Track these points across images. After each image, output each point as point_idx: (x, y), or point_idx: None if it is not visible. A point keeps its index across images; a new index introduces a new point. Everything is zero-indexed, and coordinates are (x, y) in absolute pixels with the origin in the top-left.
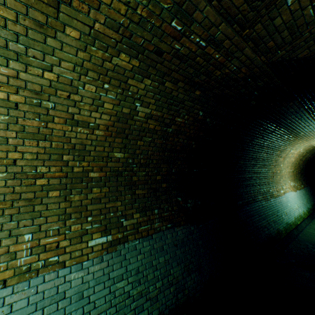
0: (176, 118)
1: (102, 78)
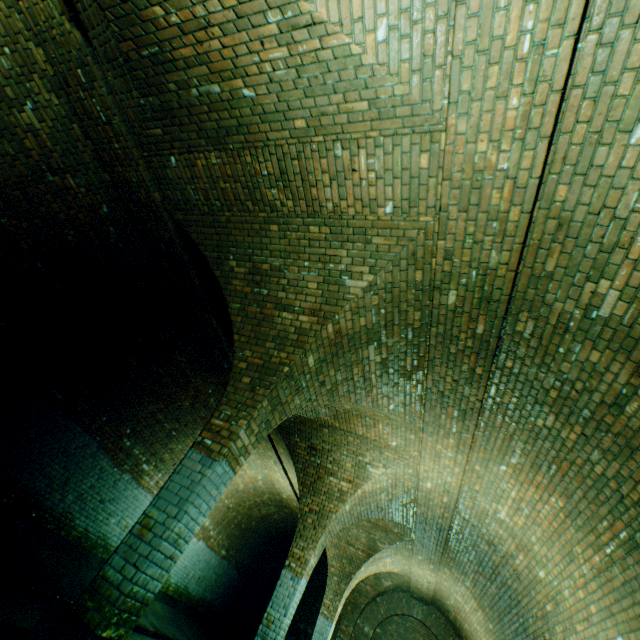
0: (70, 176)
1: (9, 41)
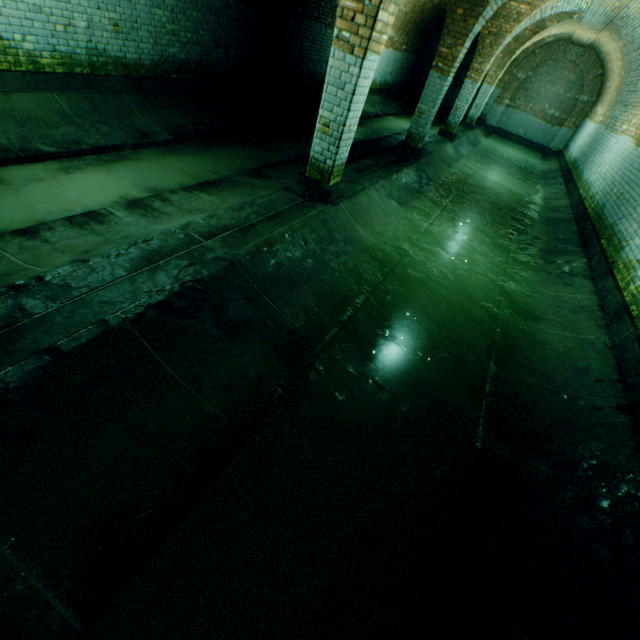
0: None
1: None
